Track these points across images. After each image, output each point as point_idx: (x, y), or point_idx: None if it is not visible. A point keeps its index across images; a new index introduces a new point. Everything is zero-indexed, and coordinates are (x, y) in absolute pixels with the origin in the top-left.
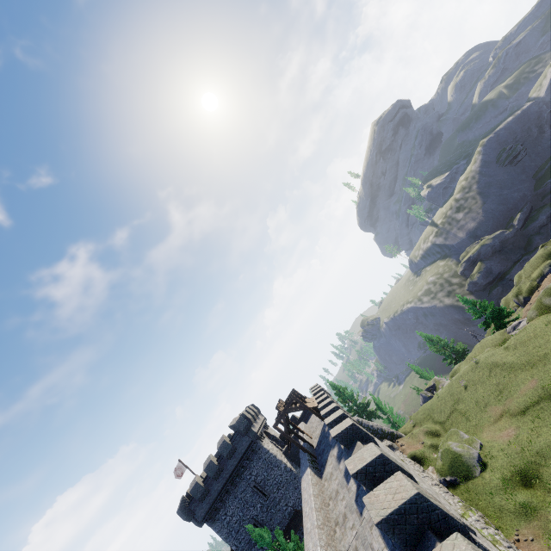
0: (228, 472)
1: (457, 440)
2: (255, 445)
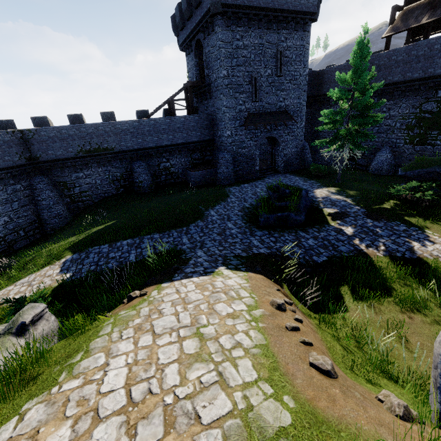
0: (280, 4)
1: None
2: (309, 23)
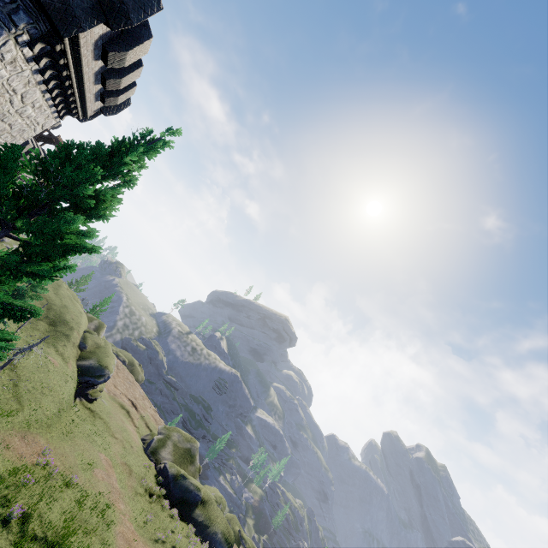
0: None
1: (12, 242)
2: None
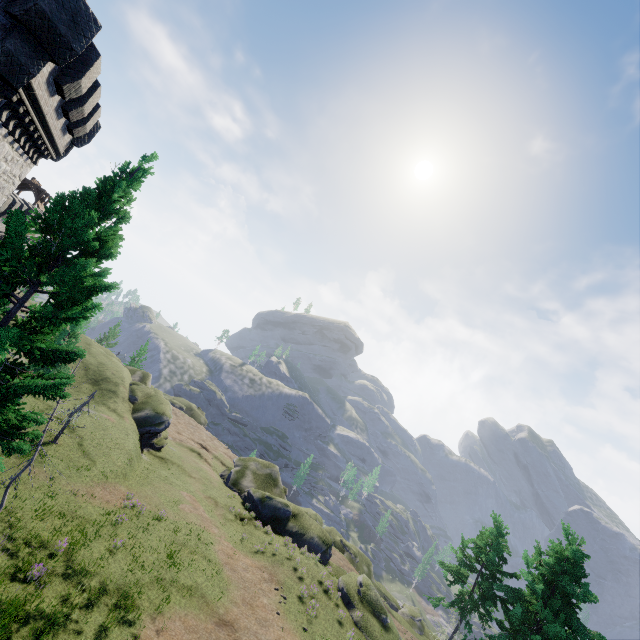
0: None
1: None
2: None
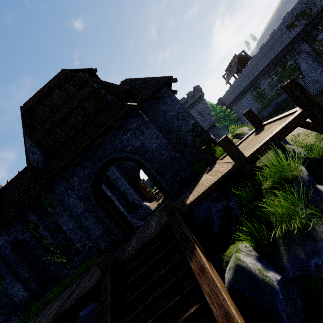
0: (189, 104)
1: None
2: (202, 98)
